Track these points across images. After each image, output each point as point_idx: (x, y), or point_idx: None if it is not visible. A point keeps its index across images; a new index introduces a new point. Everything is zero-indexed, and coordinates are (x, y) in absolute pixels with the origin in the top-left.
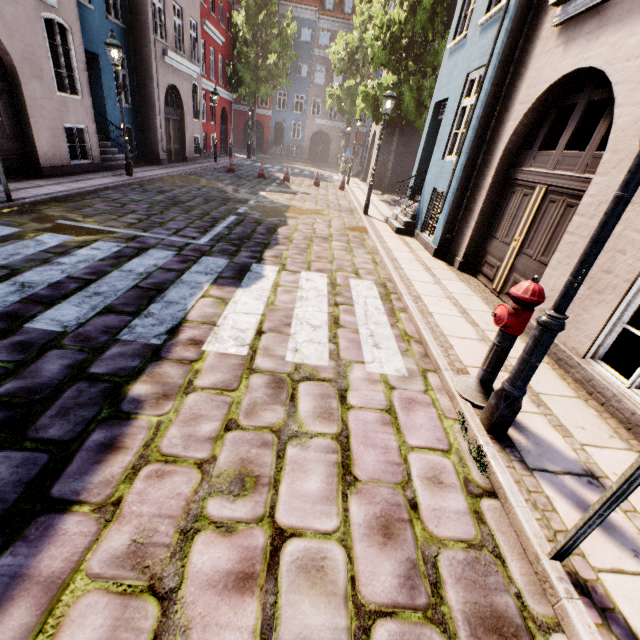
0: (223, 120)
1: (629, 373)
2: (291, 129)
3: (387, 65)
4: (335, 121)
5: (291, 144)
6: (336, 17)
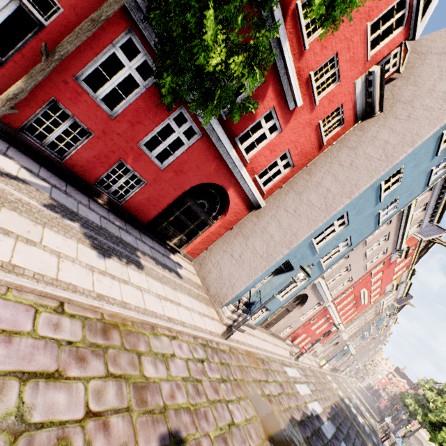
0: None
1: None
2: None
3: None
4: None
5: None
6: None
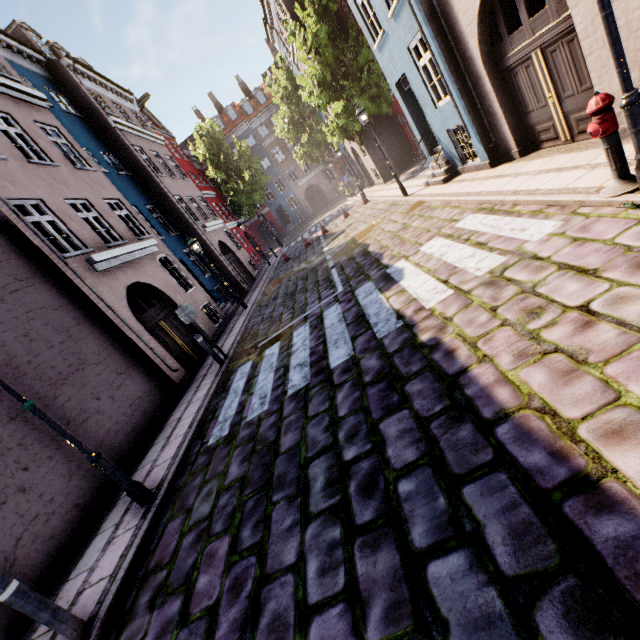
0: (248, 239)
1: None
2: (288, 205)
3: (330, 100)
4: (312, 171)
5: (296, 214)
6: (259, 112)
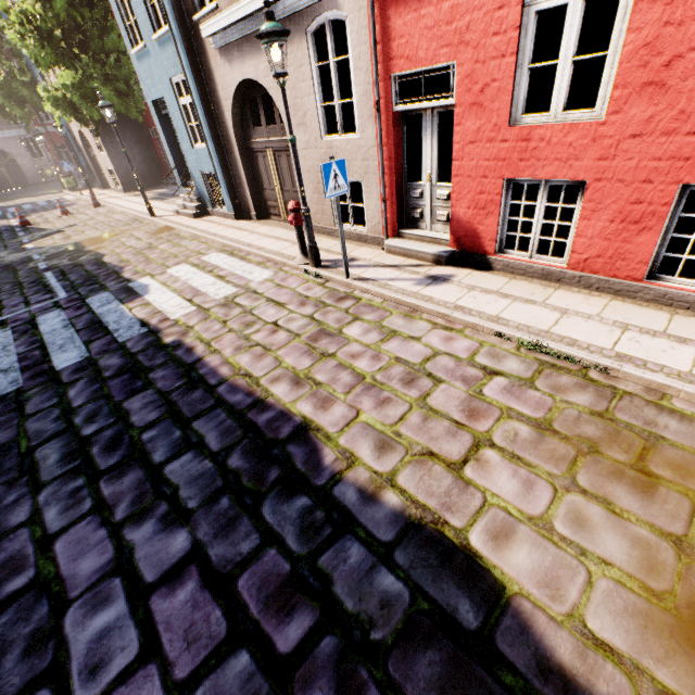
0: None
1: (357, 224)
2: None
3: (57, 62)
4: (0, 130)
5: None
6: None
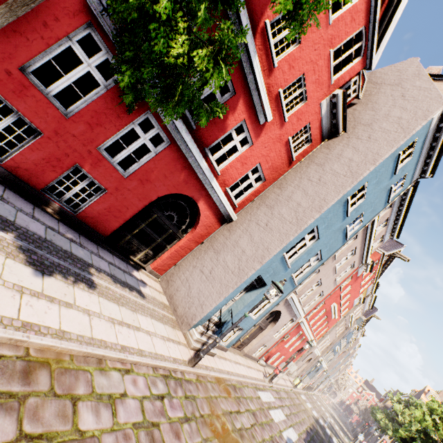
0: None
1: None
2: None
3: None
4: None
5: None
6: None
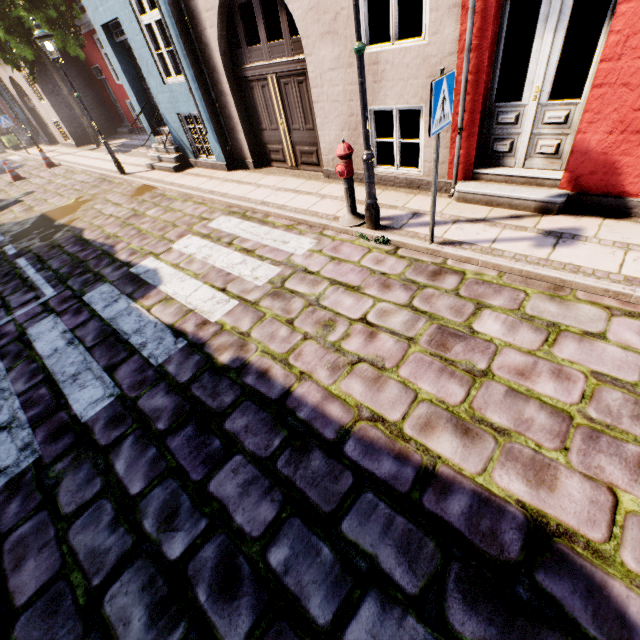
0: None
1: (387, 165)
2: None
3: None
4: None
5: None
6: None
